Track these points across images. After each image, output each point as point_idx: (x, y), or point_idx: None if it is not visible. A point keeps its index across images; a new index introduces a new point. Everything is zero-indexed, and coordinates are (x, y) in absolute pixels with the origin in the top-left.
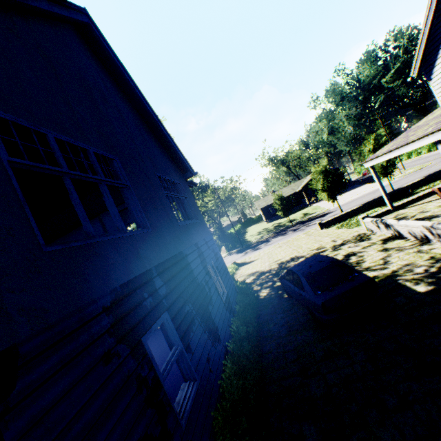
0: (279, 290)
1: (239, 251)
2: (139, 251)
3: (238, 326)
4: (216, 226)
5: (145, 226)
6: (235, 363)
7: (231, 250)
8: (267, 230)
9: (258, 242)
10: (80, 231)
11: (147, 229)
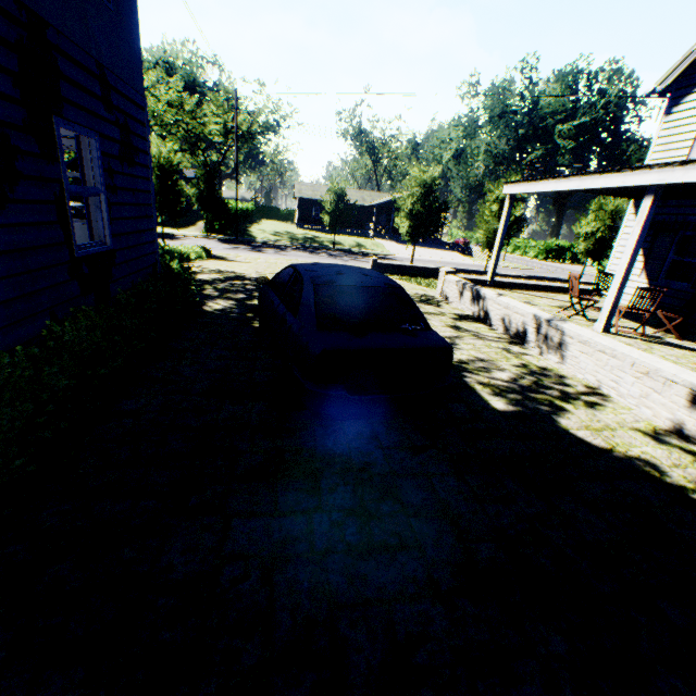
0: (251, 312)
1: (227, 241)
2: None
3: (87, 330)
4: (204, 171)
5: None
6: None
7: (215, 234)
8: (292, 236)
9: (267, 244)
10: None
11: None
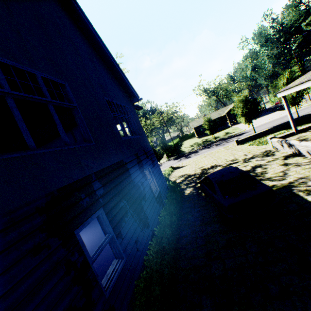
0: (199, 190)
1: (175, 158)
2: (80, 161)
3: (165, 216)
4: (159, 139)
5: (89, 140)
6: (158, 244)
7: (170, 157)
8: (197, 144)
9: (189, 152)
10: (58, 140)
11: (90, 142)
